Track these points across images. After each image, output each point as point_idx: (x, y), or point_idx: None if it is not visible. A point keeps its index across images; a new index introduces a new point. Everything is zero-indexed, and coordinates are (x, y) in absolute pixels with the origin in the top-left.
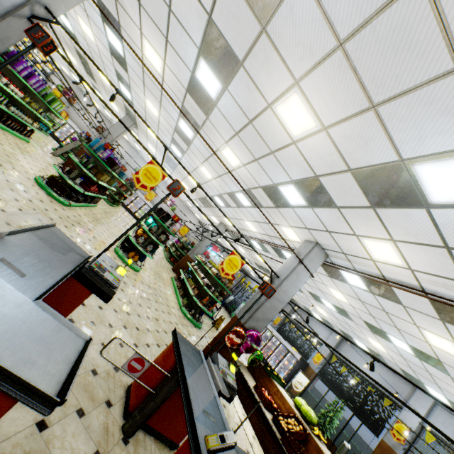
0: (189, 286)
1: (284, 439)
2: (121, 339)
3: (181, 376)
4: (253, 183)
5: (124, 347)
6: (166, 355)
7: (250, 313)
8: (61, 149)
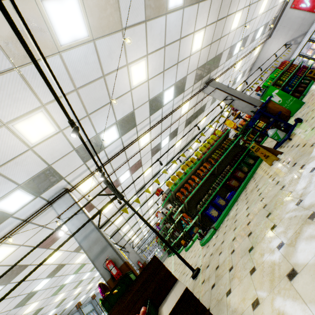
0: None
1: None
2: None
3: None
4: (100, 204)
5: None
6: None
7: None
8: None
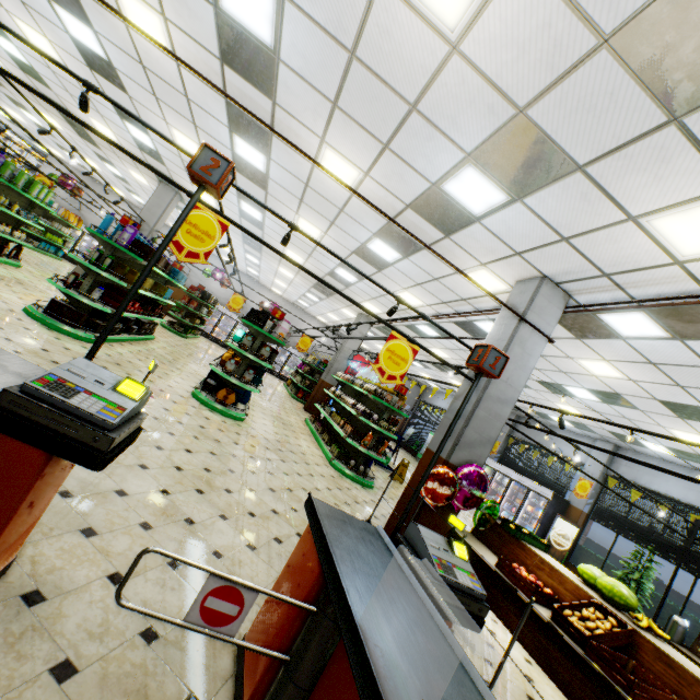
0: (334, 424)
1: (592, 654)
2: (160, 552)
3: (341, 610)
4: (393, 205)
5: (225, 557)
6: (300, 559)
7: (454, 437)
8: (78, 268)
